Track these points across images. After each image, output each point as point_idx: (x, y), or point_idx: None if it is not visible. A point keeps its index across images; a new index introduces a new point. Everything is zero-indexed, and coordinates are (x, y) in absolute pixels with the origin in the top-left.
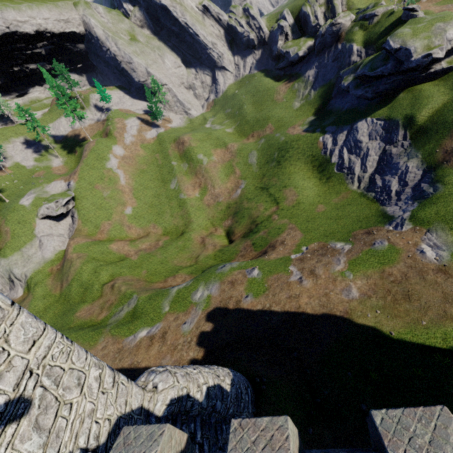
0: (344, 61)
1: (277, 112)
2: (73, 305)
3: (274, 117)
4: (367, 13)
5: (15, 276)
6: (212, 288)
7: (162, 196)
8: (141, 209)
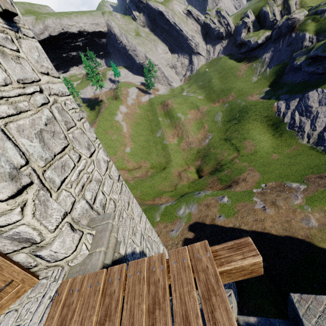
0: (297, 46)
1: (238, 84)
2: None
3: (236, 88)
4: (319, 9)
5: None
6: (192, 208)
7: (151, 141)
8: (136, 149)
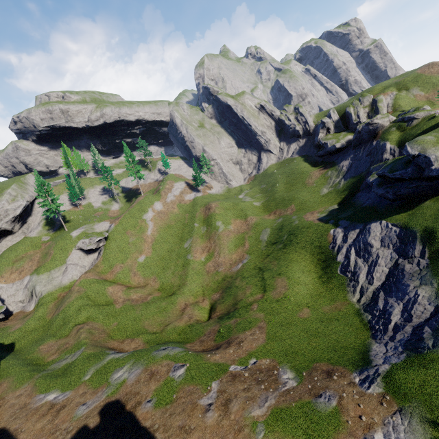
0: (376, 157)
1: (303, 194)
2: (47, 335)
3: (299, 199)
4: (405, 116)
5: (35, 292)
6: (133, 372)
7: (174, 252)
8: (152, 260)
